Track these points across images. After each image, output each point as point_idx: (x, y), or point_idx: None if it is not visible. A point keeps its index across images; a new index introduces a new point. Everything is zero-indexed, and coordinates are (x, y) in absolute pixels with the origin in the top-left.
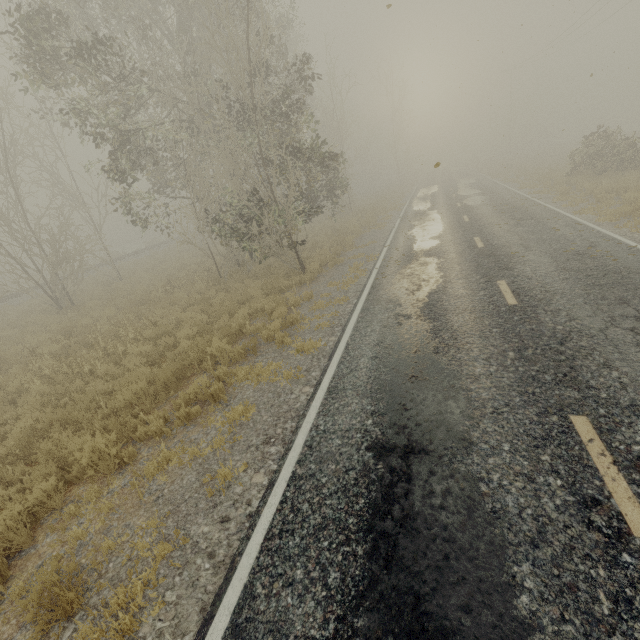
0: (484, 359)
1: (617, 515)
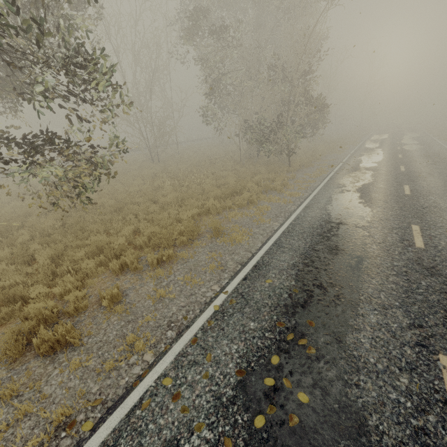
0: (382, 207)
1: (413, 243)
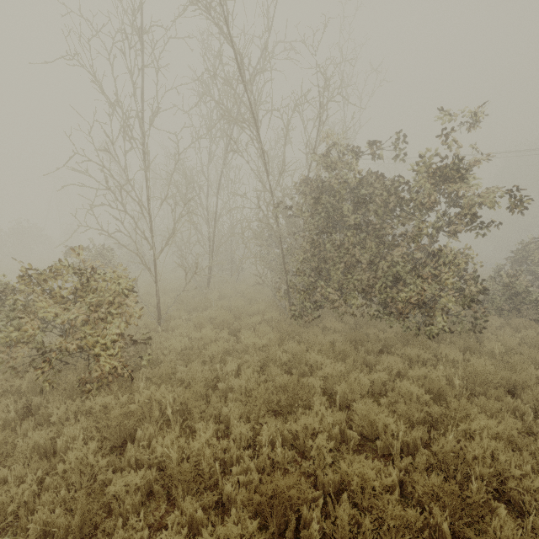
0: None
1: None
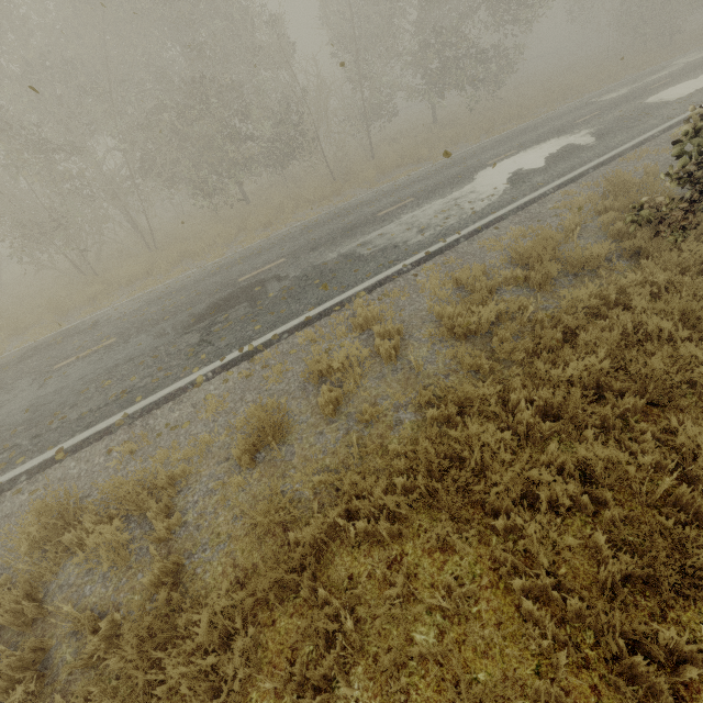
0: None
1: None
